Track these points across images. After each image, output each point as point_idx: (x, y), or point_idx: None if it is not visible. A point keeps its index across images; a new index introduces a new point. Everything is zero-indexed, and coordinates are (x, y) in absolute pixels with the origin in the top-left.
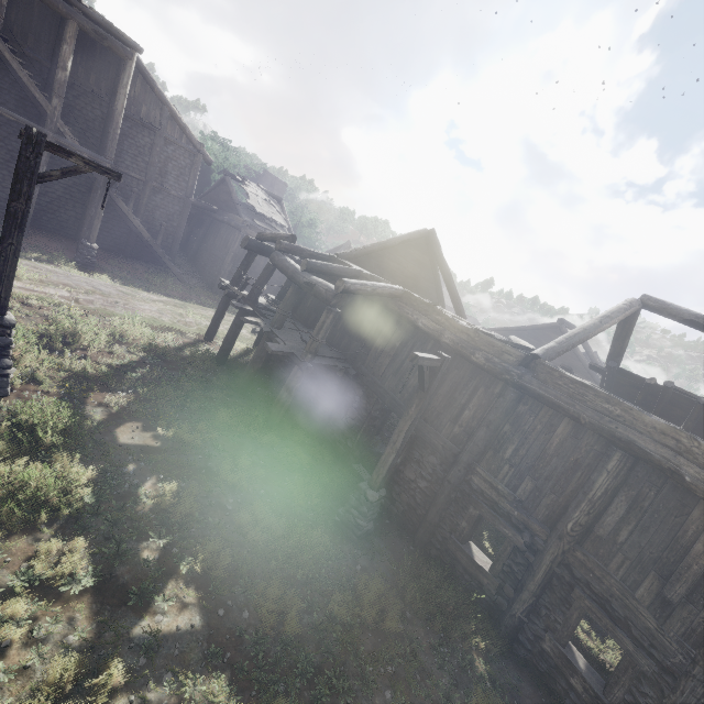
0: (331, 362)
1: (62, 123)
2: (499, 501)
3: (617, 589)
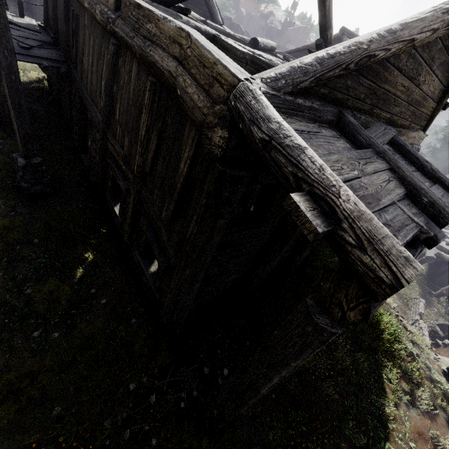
0: (36, 60)
1: None
2: (118, 159)
3: (154, 214)
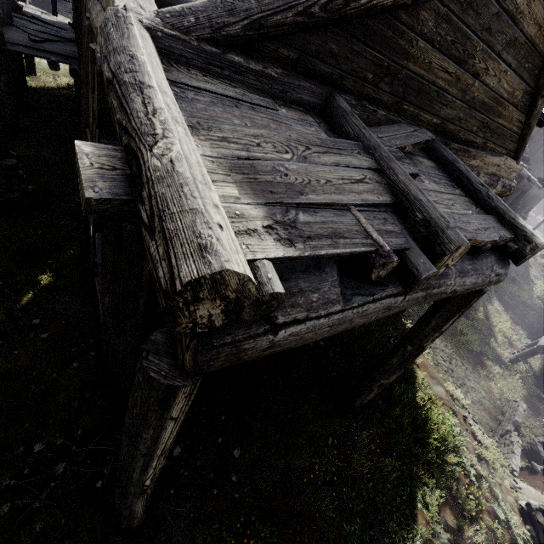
0: (43, 55)
1: None
2: None
3: None
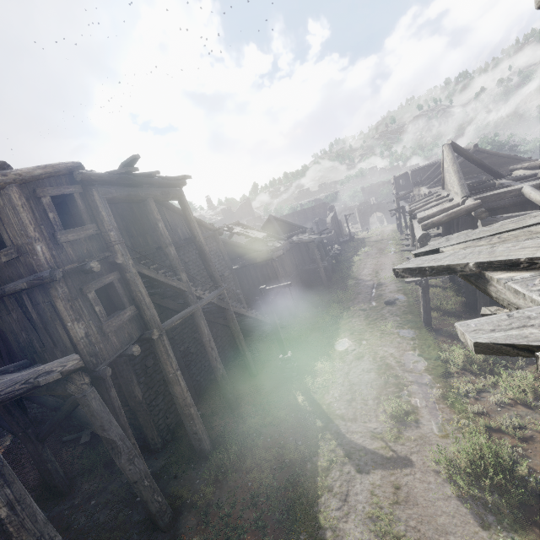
0: None
1: (196, 289)
2: None
3: None
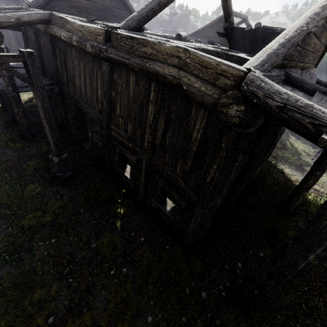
0: None
1: None
2: (123, 141)
3: (169, 171)
